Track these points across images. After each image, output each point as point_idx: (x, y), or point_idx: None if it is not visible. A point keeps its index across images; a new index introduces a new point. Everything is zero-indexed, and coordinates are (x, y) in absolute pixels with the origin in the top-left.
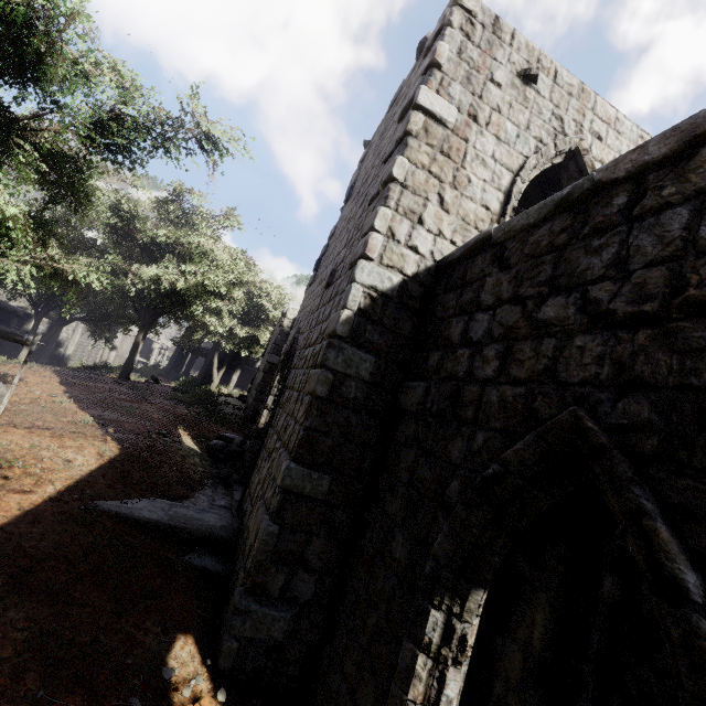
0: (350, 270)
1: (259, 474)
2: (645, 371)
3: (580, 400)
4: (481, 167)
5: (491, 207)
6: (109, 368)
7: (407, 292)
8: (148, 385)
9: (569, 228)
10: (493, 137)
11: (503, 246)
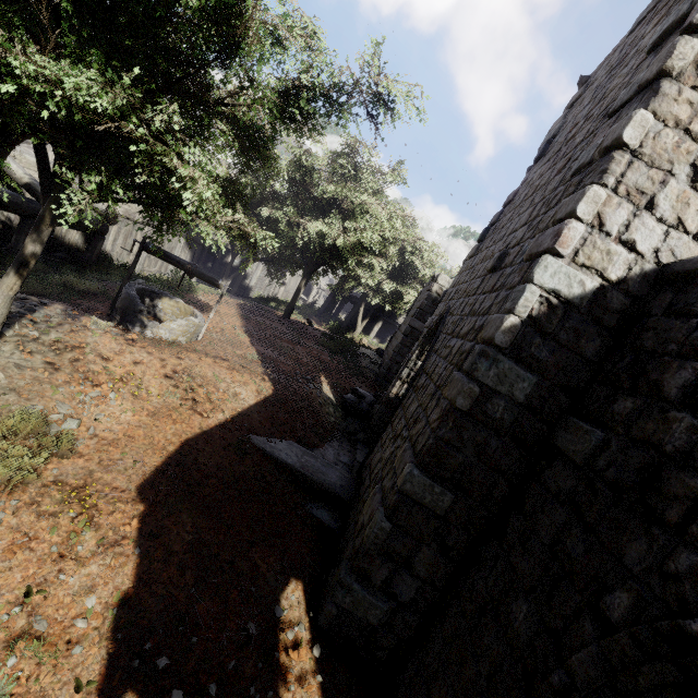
0: (526, 262)
1: (382, 452)
2: None
3: None
4: None
5: None
6: (278, 302)
7: (603, 303)
8: (303, 327)
9: None
10: None
11: None
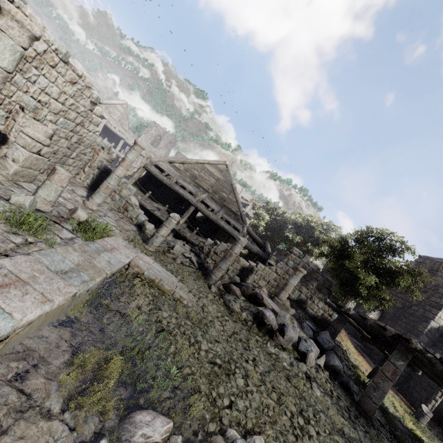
0: (424, 316)
1: None
2: None
3: None
4: None
5: None
6: None
7: (439, 328)
8: None
9: None
10: None
11: None
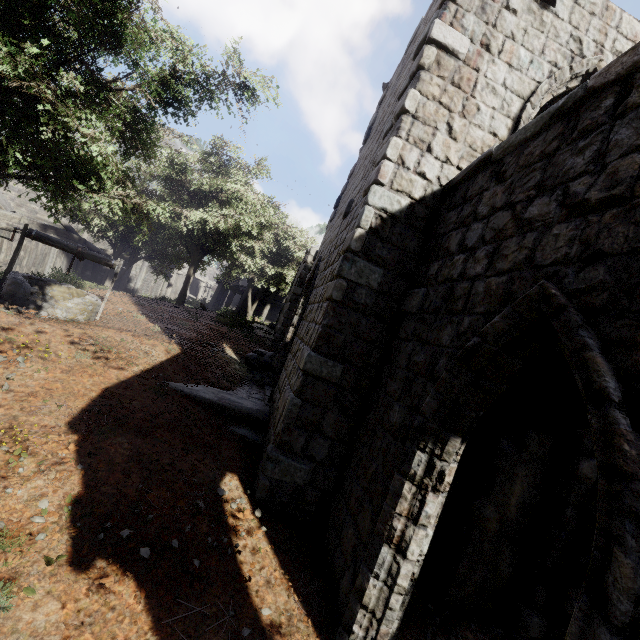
0: (364, 197)
1: (286, 371)
2: (606, 243)
3: (550, 277)
4: (491, 95)
5: (499, 134)
6: None
7: (414, 214)
8: (198, 310)
9: (560, 136)
10: (505, 65)
11: (501, 162)
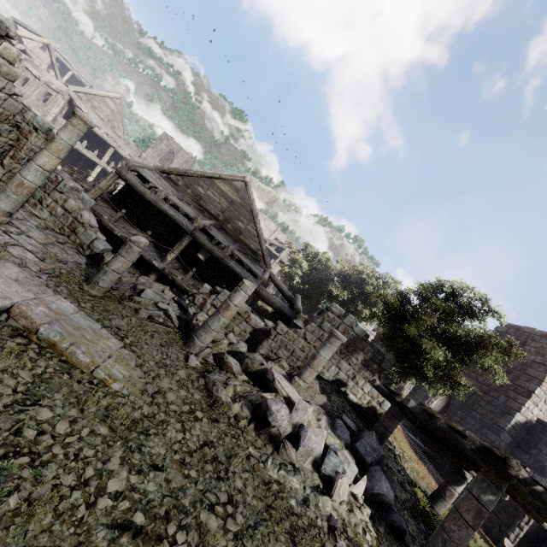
0: (507, 406)
1: None
2: None
3: None
4: None
5: None
6: None
7: (526, 424)
8: None
9: None
10: None
11: None
